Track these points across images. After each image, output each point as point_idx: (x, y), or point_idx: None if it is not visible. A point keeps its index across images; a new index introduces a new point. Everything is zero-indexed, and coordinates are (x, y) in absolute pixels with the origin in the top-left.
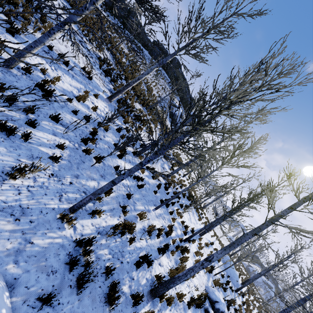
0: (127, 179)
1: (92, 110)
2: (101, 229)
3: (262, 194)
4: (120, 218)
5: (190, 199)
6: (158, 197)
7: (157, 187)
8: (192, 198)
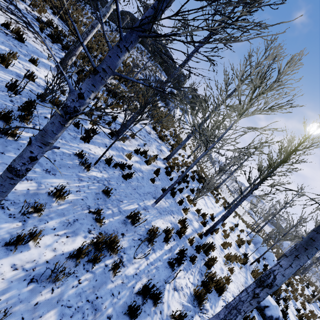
0: (103, 169)
1: (26, 80)
2: (41, 269)
3: (298, 150)
4: (90, 234)
5: (200, 181)
6: (159, 186)
7: (155, 173)
8: (203, 180)
